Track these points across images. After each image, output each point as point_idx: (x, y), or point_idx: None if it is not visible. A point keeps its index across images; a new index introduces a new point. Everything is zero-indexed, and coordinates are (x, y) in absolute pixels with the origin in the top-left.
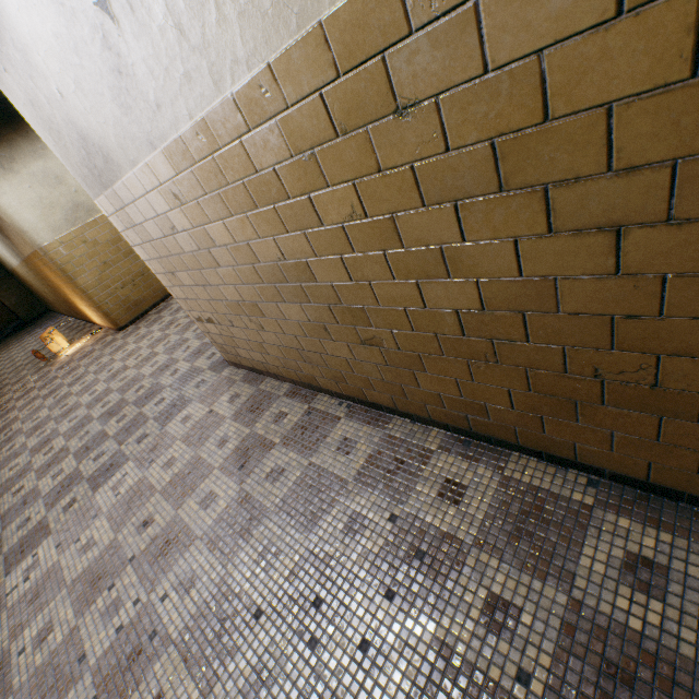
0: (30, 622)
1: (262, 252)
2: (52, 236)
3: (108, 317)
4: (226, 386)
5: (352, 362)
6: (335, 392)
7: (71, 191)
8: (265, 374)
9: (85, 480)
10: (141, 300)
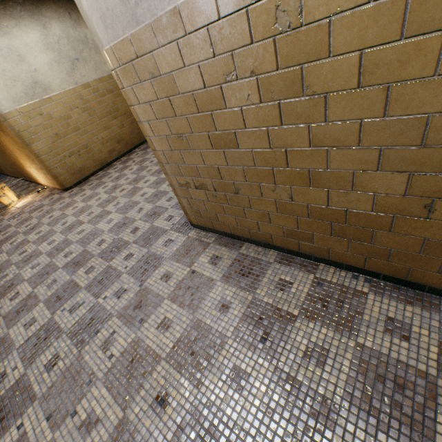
0: None
1: (409, 100)
2: (13, 105)
3: (56, 179)
4: (199, 247)
5: (433, 242)
6: (350, 265)
7: (31, 69)
8: (244, 239)
9: (64, 333)
10: (84, 168)
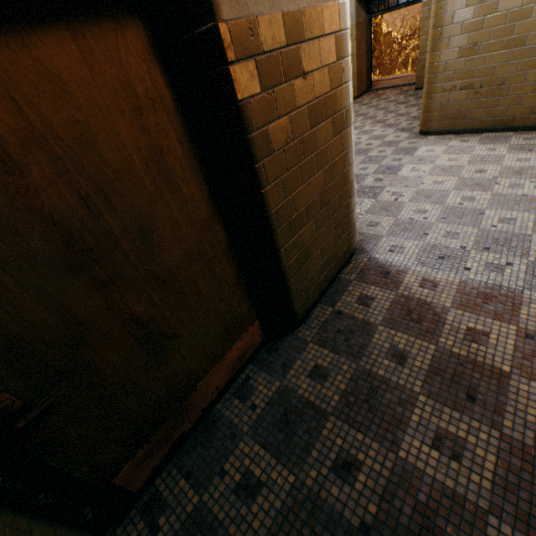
0: (442, 200)
1: None
2: None
3: None
4: (444, 140)
5: None
6: None
7: None
8: (482, 131)
9: (371, 174)
10: None
